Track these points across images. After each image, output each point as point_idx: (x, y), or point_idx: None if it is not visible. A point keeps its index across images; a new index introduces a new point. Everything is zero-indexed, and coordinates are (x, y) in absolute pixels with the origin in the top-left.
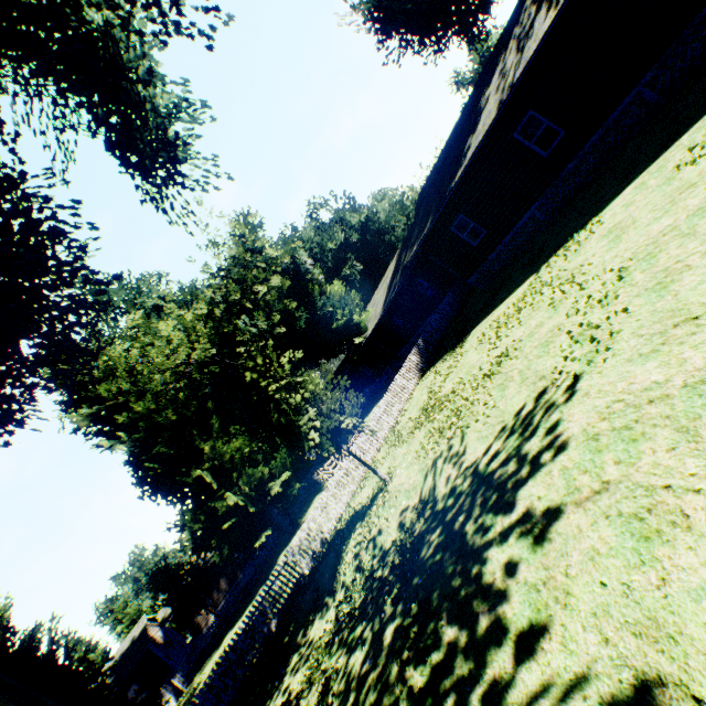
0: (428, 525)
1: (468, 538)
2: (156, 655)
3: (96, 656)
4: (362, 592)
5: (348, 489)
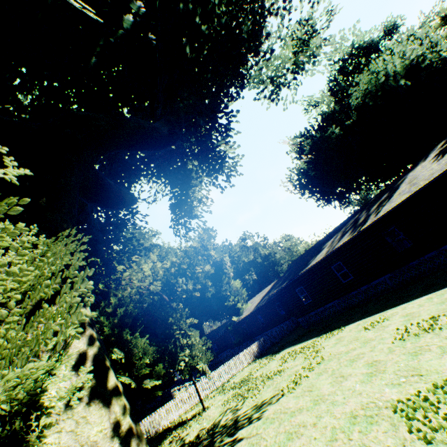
0: (207, 436)
1: (215, 443)
2: None
3: None
4: None
5: (185, 405)
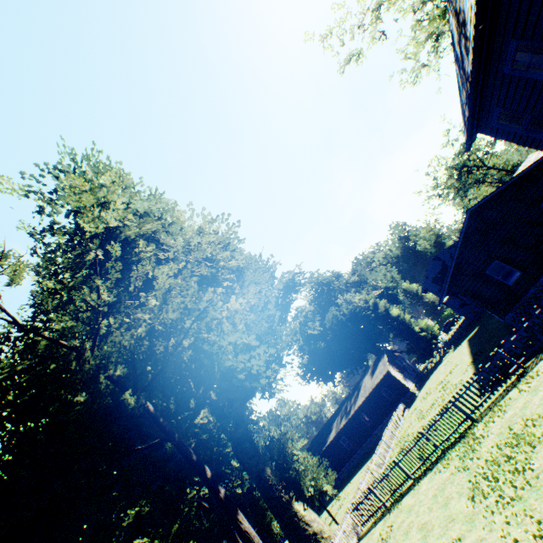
0: None
1: None
2: None
3: None
4: None
5: None
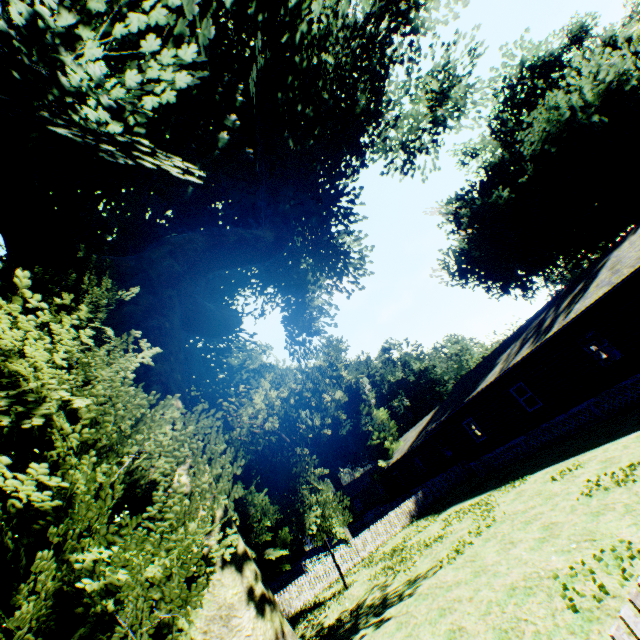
0: (350, 618)
1: (359, 625)
2: None
3: None
4: None
5: (321, 582)
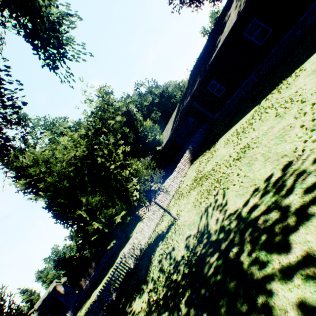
0: (207, 250)
1: (245, 268)
2: (59, 300)
3: (34, 297)
4: (164, 288)
5: (154, 221)
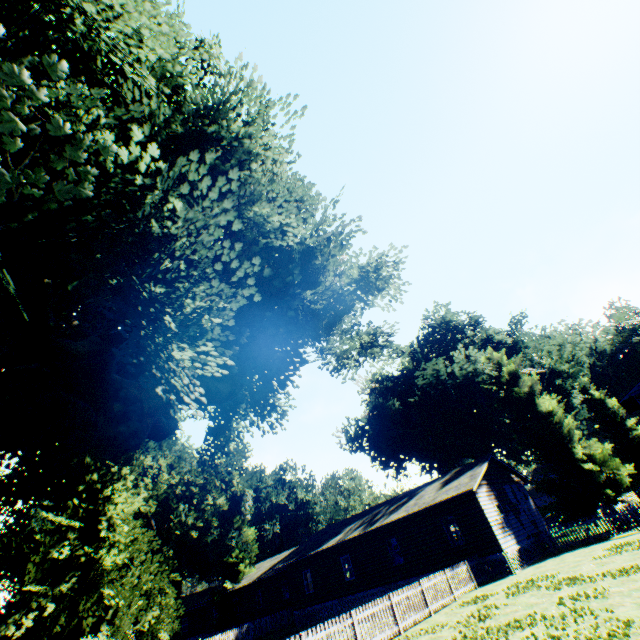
0: None
1: None
2: None
3: None
4: None
5: None
